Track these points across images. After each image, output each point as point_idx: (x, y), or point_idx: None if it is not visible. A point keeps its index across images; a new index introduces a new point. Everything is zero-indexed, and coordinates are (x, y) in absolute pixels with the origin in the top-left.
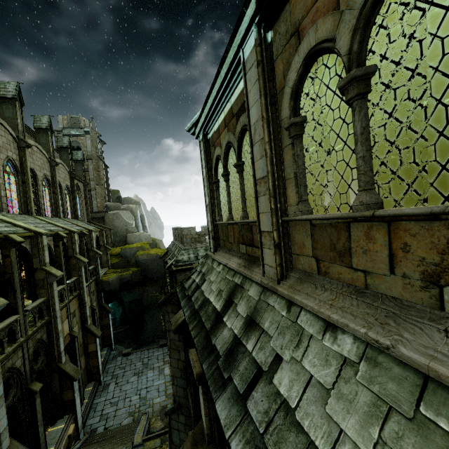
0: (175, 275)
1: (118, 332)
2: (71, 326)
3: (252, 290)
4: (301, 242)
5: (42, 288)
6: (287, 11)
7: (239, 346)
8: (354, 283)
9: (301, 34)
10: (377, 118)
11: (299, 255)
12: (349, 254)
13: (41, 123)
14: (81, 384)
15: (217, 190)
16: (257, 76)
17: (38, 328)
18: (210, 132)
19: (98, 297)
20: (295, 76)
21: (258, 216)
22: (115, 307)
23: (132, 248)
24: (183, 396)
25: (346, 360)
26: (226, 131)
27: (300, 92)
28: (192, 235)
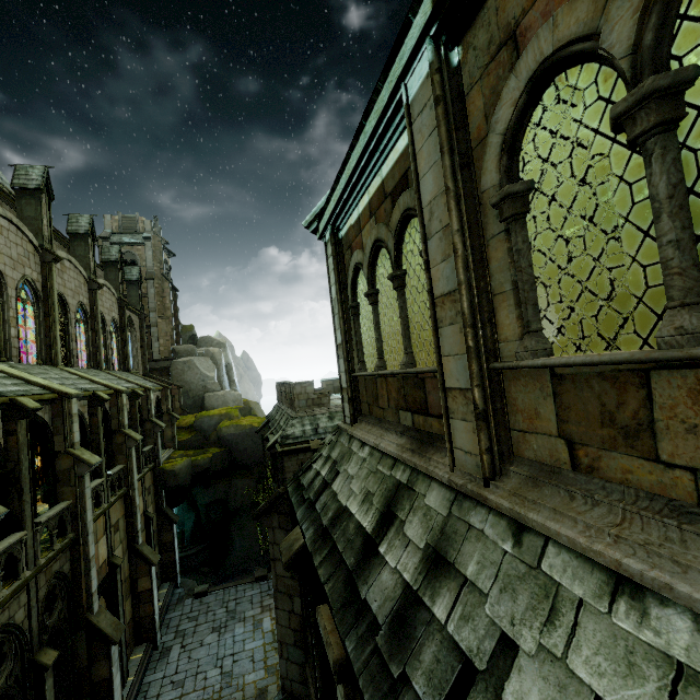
0: (280, 460)
1: (188, 555)
2: (111, 548)
3: (433, 495)
4: (530, 408)
5: (66, 485)
6: (490, 9)
7: (417, 608)
8: (666, 492)
9: (520, 39)
10: (696, 168)
11: (528, 433)
12: (649, 433)
13: (79, 226)
14: (123, 648)
15: (357, 320)
16: (434, 123)
17: (57, 553)
18: (344, 228)
19: (157, 498)
20: (509, 113)
21: (440, 361)
22: (183, 513)
23: (212, 416)
24: (299, 679)
25: (683, 671)
26: (372, 223)
27: (520, 141)
28: (308, 394)
